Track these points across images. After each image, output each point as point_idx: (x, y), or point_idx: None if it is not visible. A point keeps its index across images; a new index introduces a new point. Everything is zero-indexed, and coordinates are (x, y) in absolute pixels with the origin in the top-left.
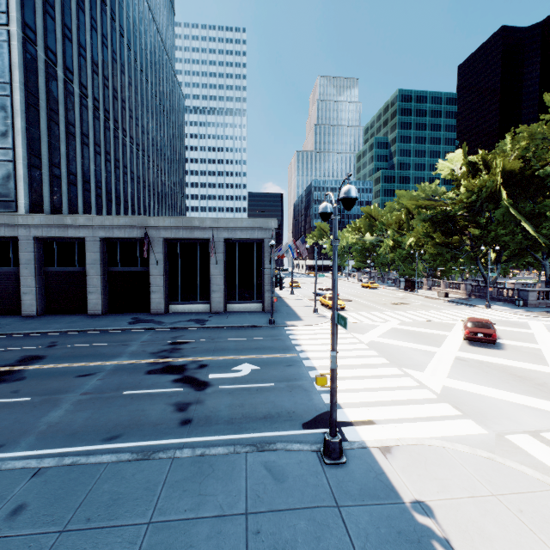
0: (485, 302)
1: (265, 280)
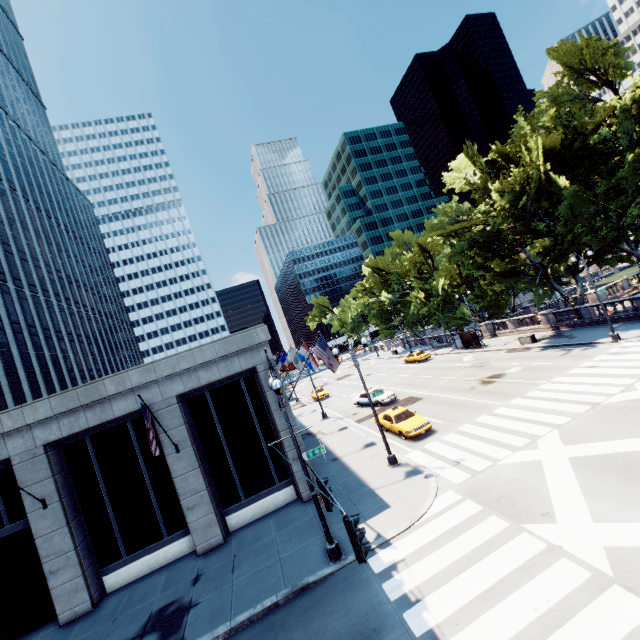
0: (611, 334)
1: (284, 441)
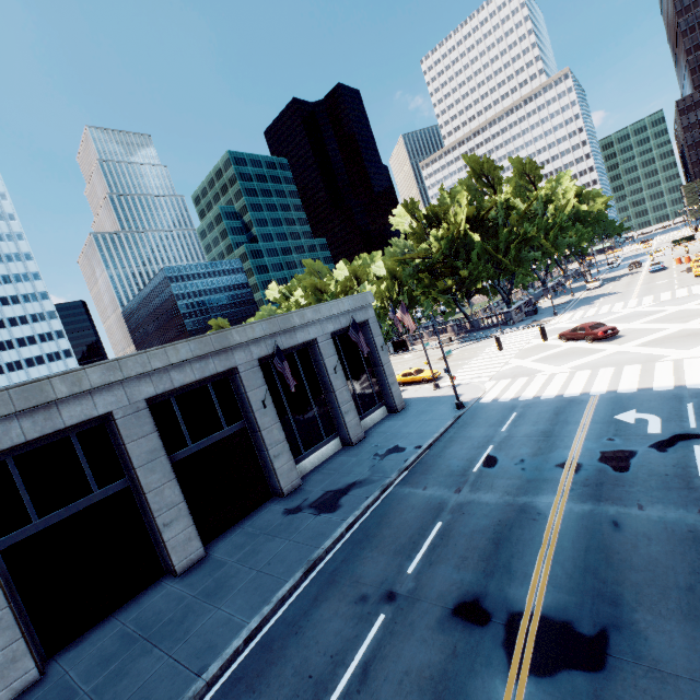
0: (500, 329)
1: (386, 372)
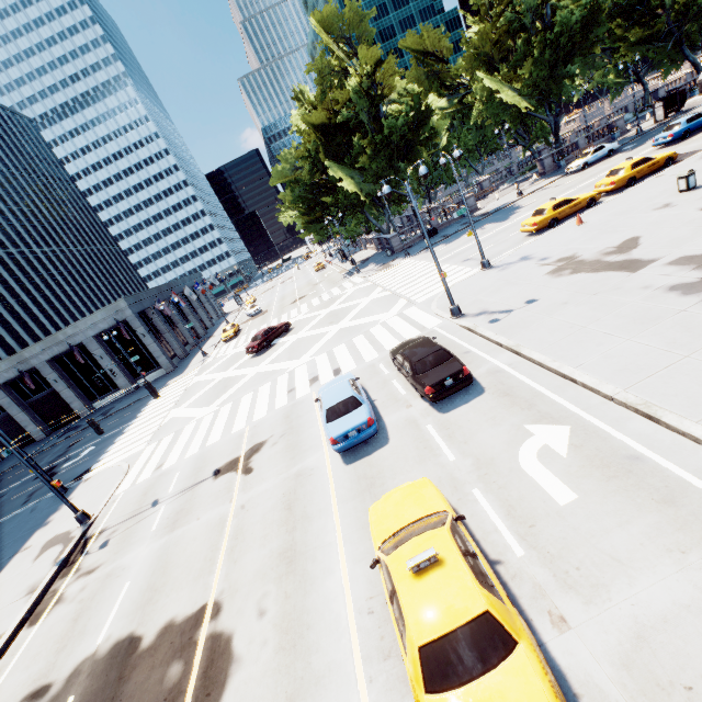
0: (356, 269)
1: (150, 350)
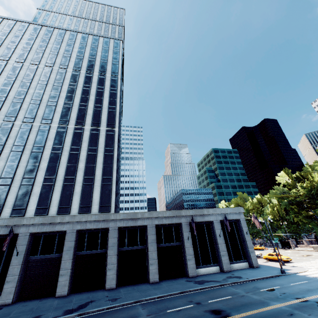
0: None
1: (248, 245)
